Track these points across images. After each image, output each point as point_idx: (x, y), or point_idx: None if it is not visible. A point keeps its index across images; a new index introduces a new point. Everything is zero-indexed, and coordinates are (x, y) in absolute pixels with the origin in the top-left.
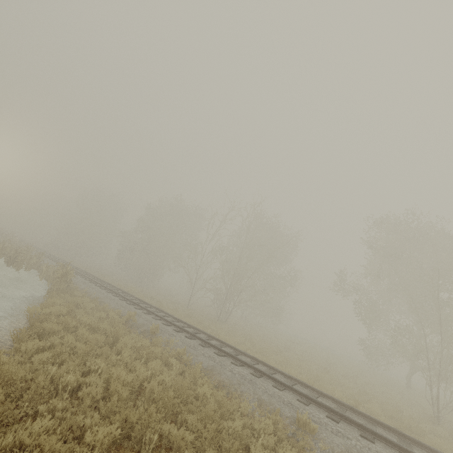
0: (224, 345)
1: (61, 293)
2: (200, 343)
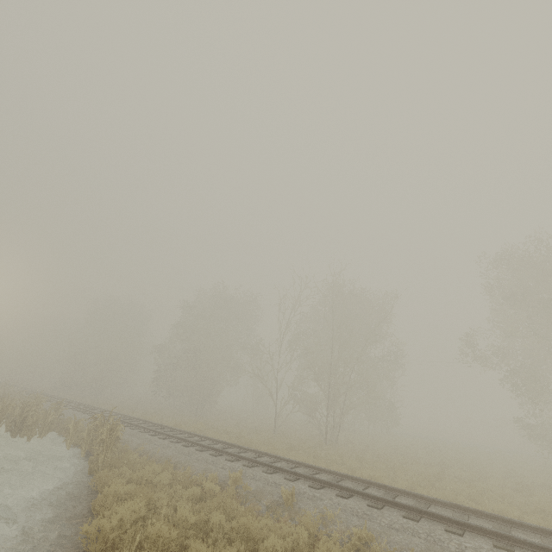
0: (393, 491)
1: (112, 466)
2: (368, 503)
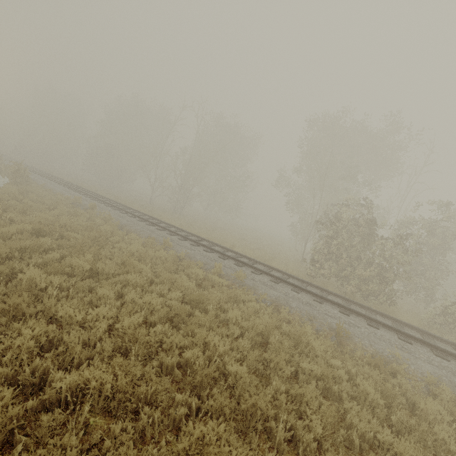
0: (152, 218)
1: (18, 184)
2: (129, 215)
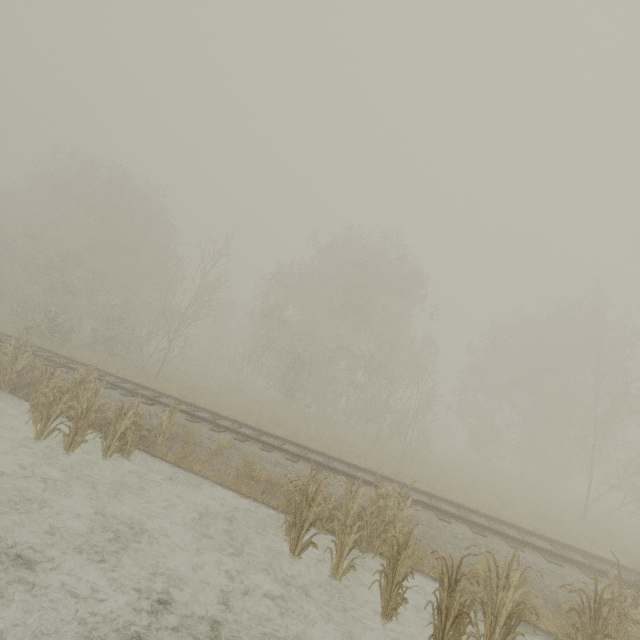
0: None
1: None
2: None
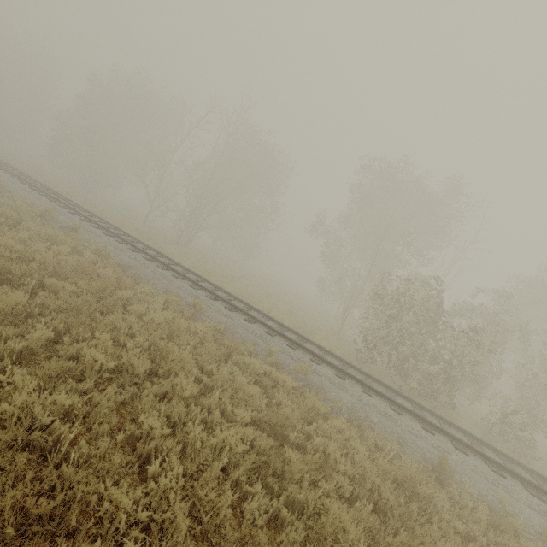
0: (161, 255)
1: None
2: (130, 248)
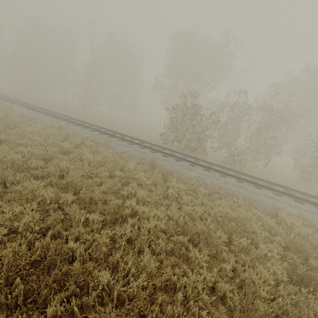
0: (59, 114)
1: None
2: (39, 112)
